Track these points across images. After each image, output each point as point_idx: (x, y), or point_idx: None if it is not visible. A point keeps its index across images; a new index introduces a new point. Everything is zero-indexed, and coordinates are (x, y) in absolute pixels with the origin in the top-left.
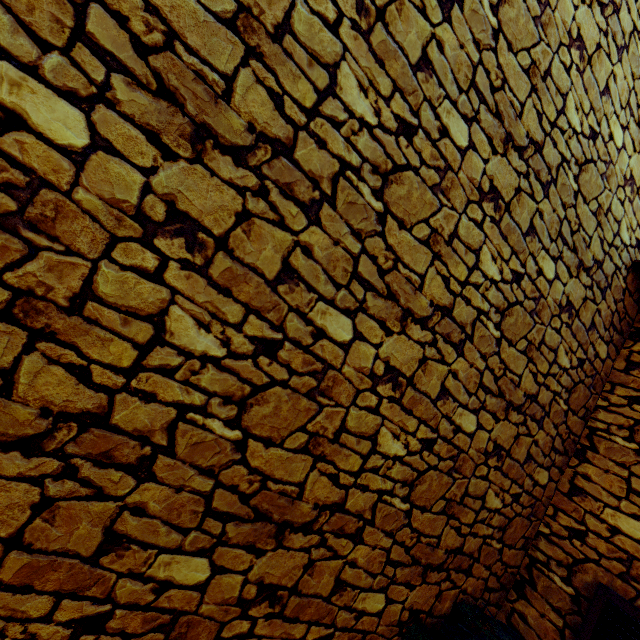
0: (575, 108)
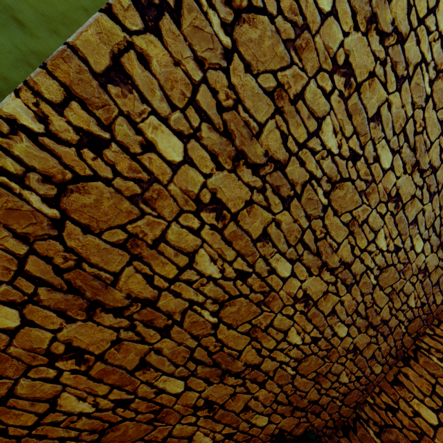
0: None
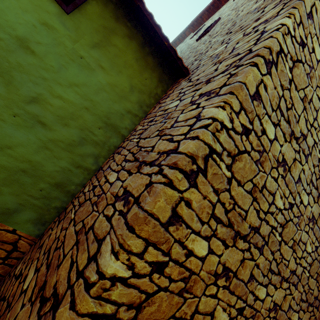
0: None
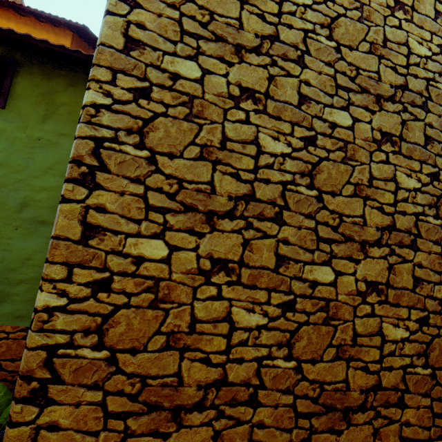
0: (418, 44)
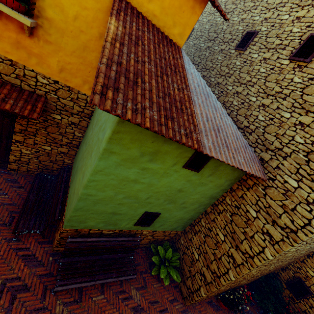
0: None
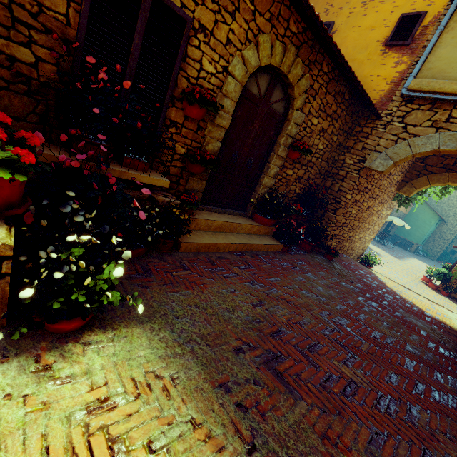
0: None
